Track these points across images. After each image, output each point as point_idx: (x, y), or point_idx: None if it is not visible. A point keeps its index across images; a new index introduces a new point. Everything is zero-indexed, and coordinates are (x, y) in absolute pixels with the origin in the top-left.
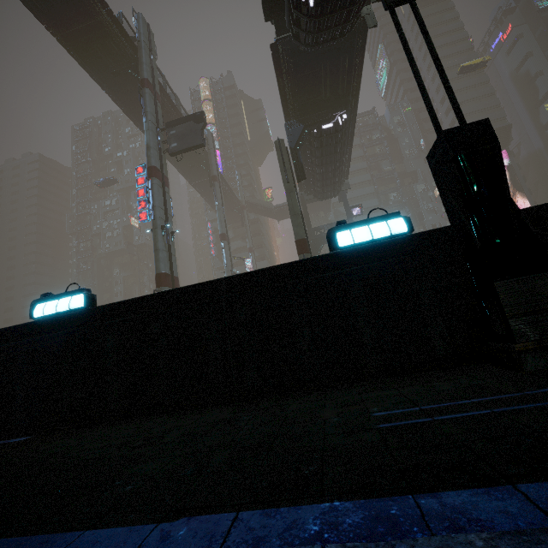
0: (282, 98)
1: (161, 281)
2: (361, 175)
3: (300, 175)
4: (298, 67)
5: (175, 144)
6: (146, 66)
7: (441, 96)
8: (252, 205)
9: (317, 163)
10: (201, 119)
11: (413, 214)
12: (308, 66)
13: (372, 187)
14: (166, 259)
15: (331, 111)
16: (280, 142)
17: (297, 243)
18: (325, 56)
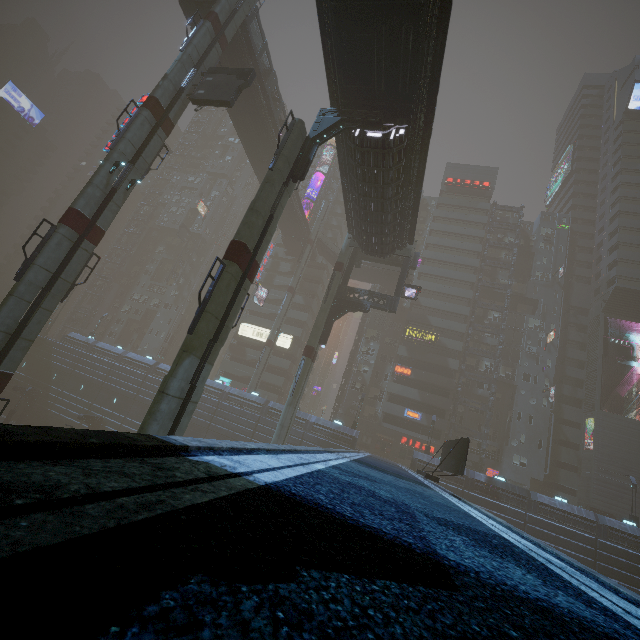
0: (327, 72)
1: (66, 217)
2: (466, 272)
3: (298, 172)
4: (341, 19)
5: (203, 91)
6: (226, 2)
7: (614, 227)
8: (322, 244)
9: (359, 190)
10: (246, 76)
11: (507, 349)
12: (356, 23)
13: (472, 293)
14: (96, 200)
15: (388, 118)
16: (296, 122)
17: (230, 244)
18: (380, 14)
